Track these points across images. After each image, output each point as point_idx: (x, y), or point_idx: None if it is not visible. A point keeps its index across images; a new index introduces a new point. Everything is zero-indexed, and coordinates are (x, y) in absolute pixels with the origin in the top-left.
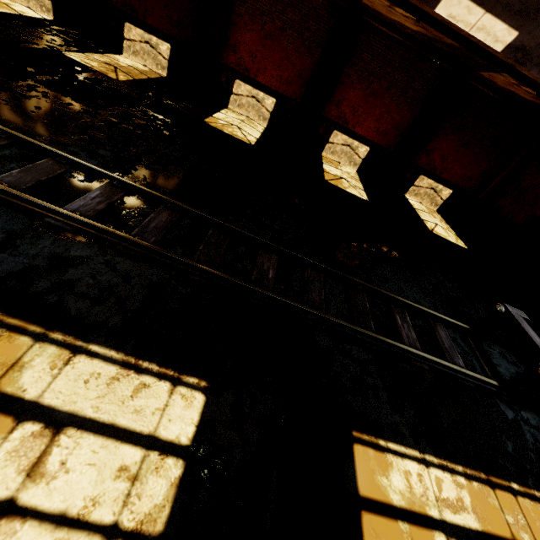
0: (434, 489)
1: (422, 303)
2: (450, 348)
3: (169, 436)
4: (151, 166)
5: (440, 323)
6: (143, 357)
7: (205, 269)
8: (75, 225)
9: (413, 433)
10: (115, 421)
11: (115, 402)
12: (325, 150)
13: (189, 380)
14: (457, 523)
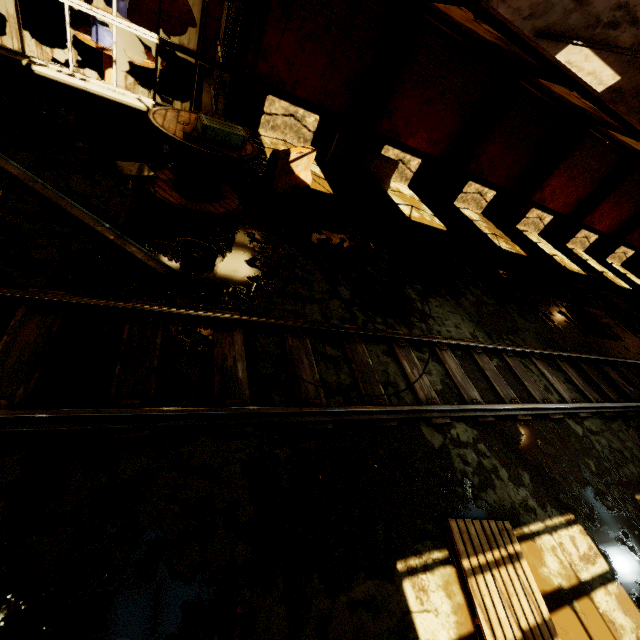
0: None
1: None
2: None
3: None
4: None
5: None
6: None
7: None
8: None
9: None
10: None
11: None
12: (569, 242)
13: None
14: None
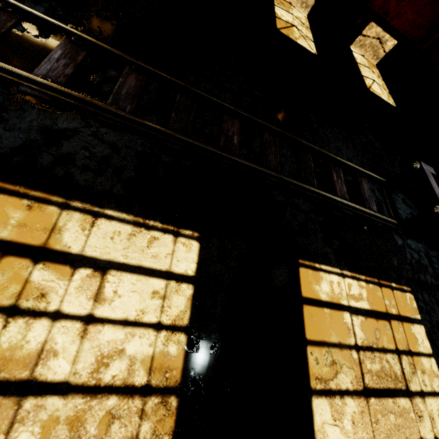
0: (346, 290)
1: (353, 161)
2: (369, 198)
3: (180, 271)
4: (102, 13)
5: (365, 178)
6: (148, 217)
7: (181, 138)
8: (52, 95)
9: (337, 258)
10: (141, 264)
11: (137, 251)
12: None
13: (185, 233)
14: (357, 307)
